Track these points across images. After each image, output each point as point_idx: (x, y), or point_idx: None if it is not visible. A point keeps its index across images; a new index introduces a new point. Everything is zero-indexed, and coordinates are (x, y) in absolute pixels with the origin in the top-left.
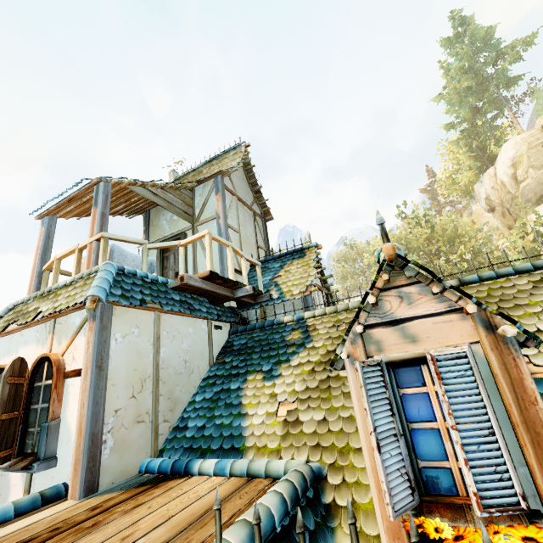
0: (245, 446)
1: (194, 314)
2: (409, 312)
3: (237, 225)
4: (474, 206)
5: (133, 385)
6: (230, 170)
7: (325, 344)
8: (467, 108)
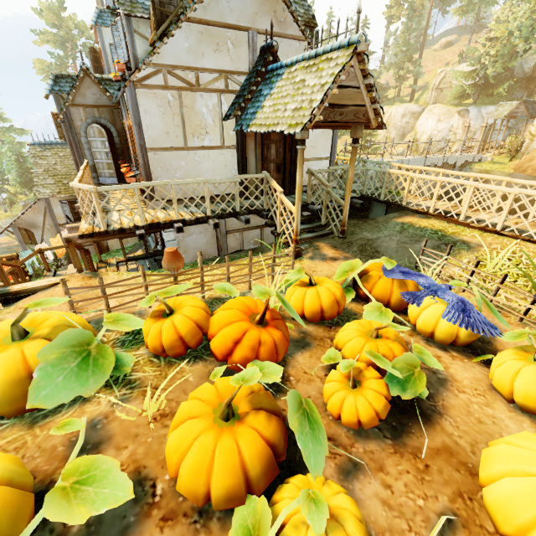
0: None
1: None
2: None
3: None
4: None
5: None
6: None
7: None
8: None
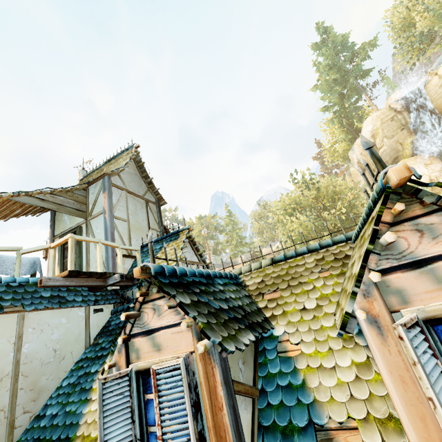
0: (75, 436)
1: (64, 306)
2: (158, 323)
3: (126, 215)
4: (352, 168)
5: None
6: (115, 171)
7: None
8: (336, 94)
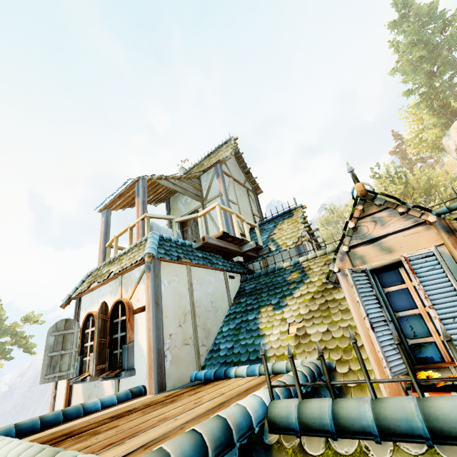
0: (267, 356)
1: (214, 266)
2: (383, 231)
3: (235, 199)
4: (445, 158)
5: (179, 317)
6: (225, 159)
7: (320, 278)
8: (422, 74)
